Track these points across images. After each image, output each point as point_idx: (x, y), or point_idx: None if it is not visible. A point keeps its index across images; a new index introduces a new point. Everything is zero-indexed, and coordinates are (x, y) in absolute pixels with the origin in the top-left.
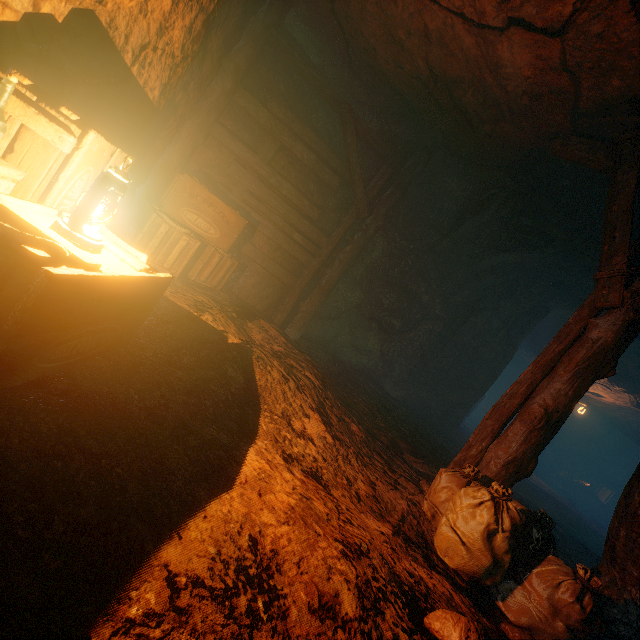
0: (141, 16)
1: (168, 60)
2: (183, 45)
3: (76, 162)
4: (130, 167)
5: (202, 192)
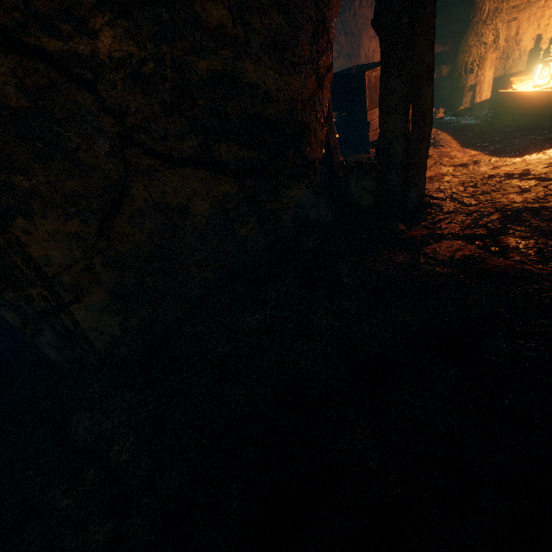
0: None
1: None
2: None
3: None
4: None
5: None
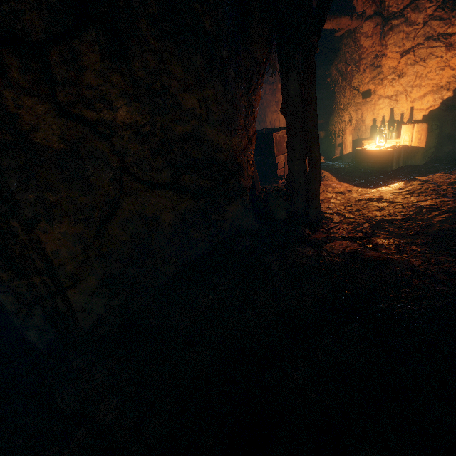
0: None
1: None
2: None
3: (401, 133)
4: (428, 126)
5: None
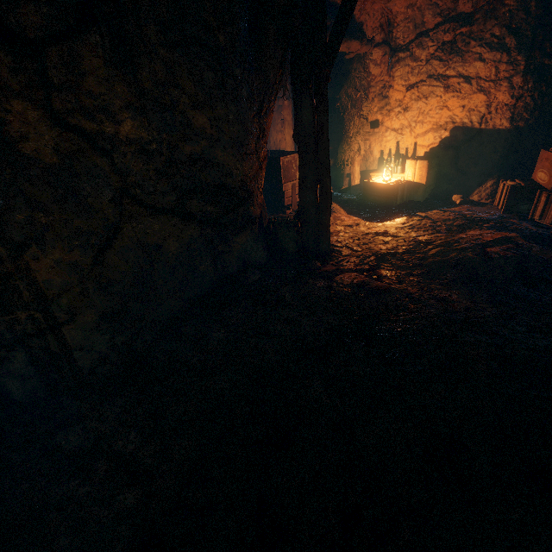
0: (471, 113)
1: (504, 109)
2: (512, 96)
3: (405, 168)
4: (428, 163)
5: (545, 155)
